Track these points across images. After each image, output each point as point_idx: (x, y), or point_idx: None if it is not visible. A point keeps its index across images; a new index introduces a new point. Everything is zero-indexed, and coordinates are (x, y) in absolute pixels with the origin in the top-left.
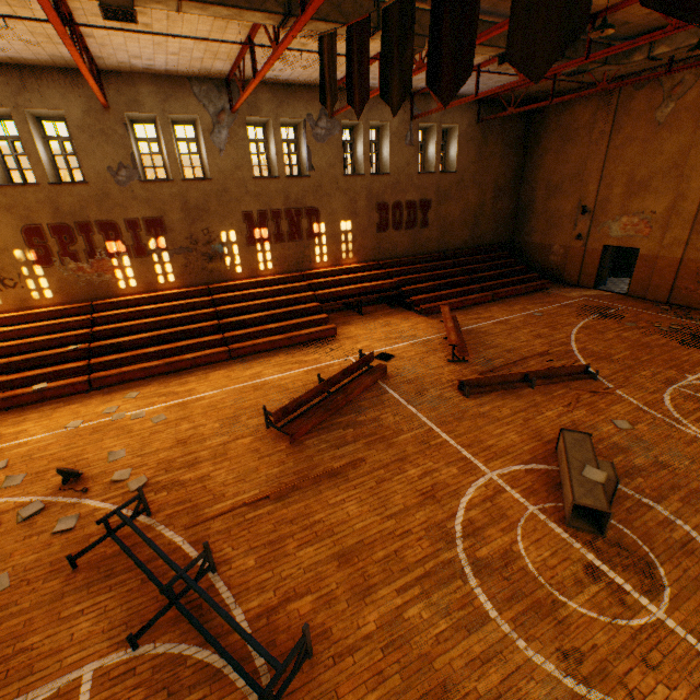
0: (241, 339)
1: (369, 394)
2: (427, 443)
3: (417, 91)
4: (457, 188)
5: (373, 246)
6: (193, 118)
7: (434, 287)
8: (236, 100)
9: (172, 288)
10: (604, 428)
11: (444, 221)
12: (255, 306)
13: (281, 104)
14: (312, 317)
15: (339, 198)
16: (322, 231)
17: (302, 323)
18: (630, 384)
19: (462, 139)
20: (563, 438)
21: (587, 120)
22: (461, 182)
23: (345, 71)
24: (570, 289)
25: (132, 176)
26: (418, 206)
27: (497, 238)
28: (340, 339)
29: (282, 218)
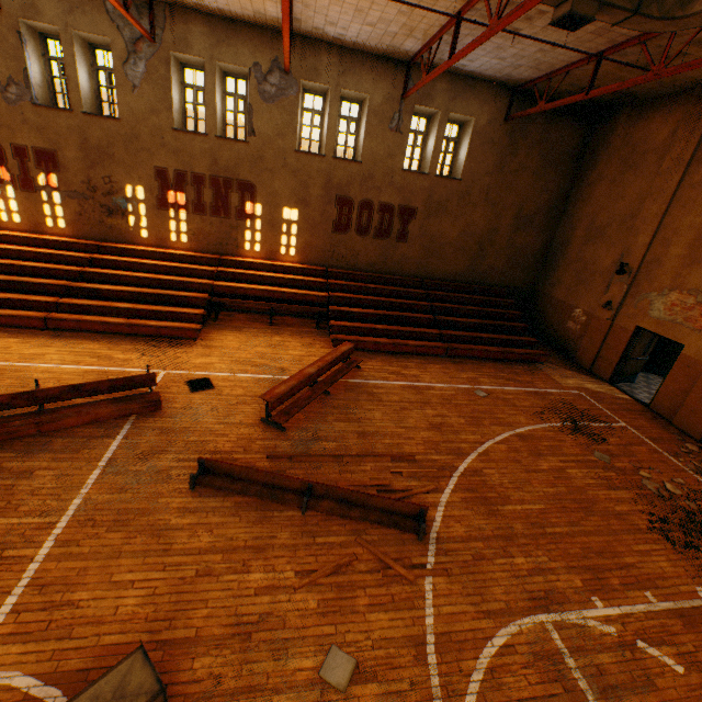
0: (80, 310)
1: (90, 429)
2: (2, 549)
3: (411, 58)
4: (459, 202)
5: (325, 248)
6: (109, 42)
7: (376, 316)
8: (160, 27)
9: (62, 234)
10: (296, 660)
11: (432, 240)
12: (131, 278)
13: (220, 43)
14: (182, 309)
15: (286, 178)
16: (257, 213)
17: (165, 312)
18: (468, 574)
19: (477, 138)
20: (108, 671)
21: (663, 140)
22: (466, 194)
23: (278, 2)
24: (574, 373)
25: (24, 96)
26: (397, 212)
27: (509, 280)
28: (196, 345)
29: (206, 185)
